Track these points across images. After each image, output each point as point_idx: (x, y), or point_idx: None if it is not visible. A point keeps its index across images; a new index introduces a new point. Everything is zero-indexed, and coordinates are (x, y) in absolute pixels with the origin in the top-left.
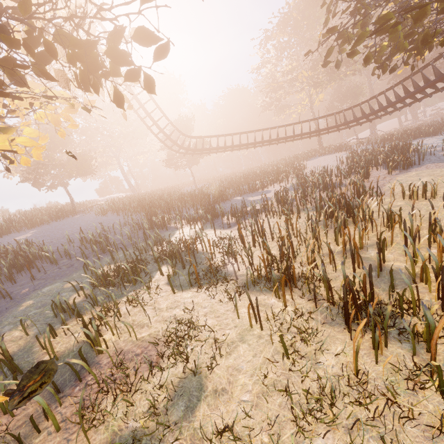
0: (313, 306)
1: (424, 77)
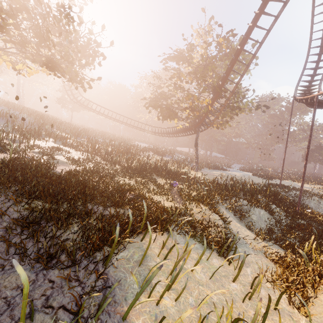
0: (99, 158)
1: (176, 129)
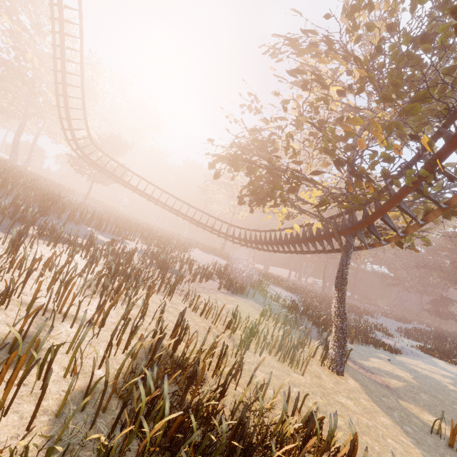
0: None
1: (280, 235)
